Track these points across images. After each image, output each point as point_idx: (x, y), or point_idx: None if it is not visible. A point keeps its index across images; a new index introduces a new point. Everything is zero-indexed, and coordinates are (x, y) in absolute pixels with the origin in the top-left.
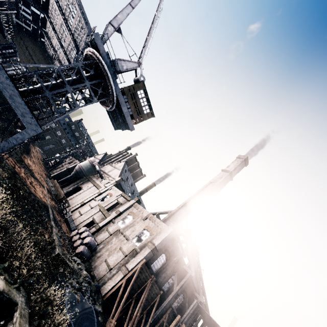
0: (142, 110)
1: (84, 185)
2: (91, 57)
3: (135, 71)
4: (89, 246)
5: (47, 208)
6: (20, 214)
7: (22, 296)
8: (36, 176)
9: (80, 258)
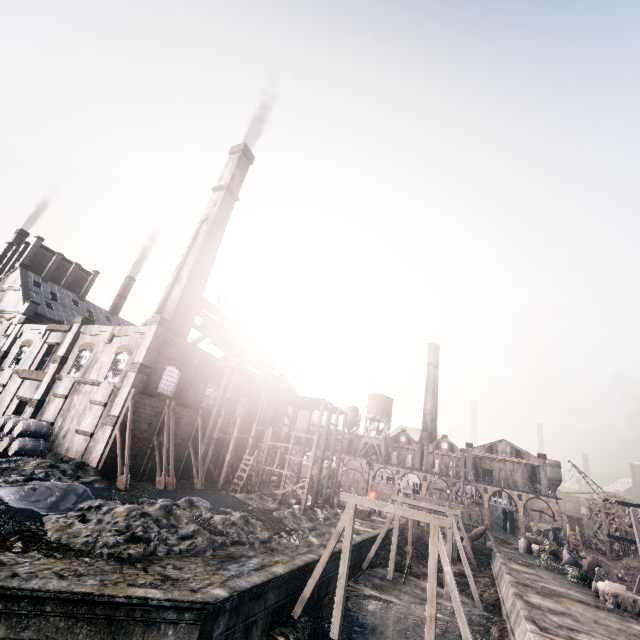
0: None
1: None
2: None
3: None
4: (31, 433)
5: None
6: None
7: None
8: None
9: (28, 456)
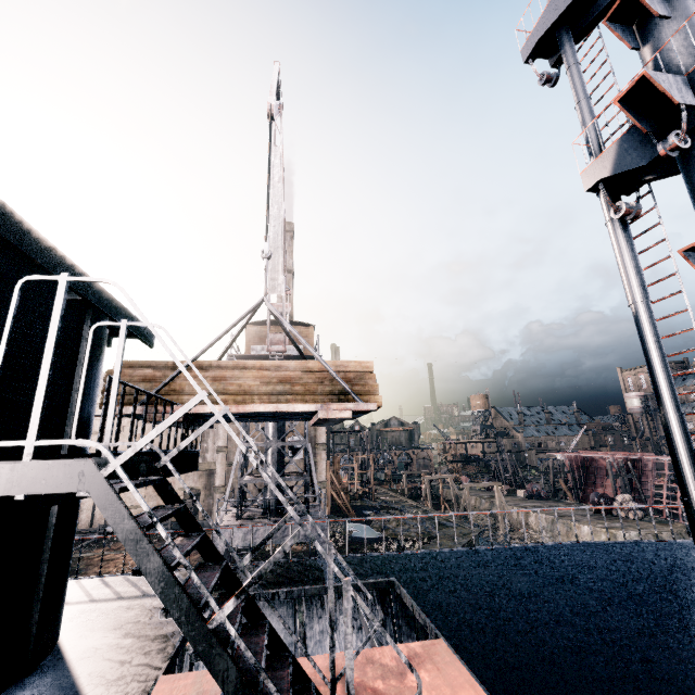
0: None
1: None
2: None
3: None
4: None
5: None
6: None
7: None
8: None
9: None
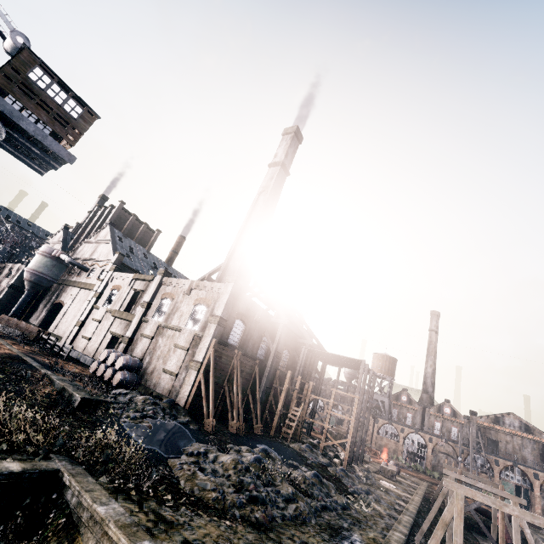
0: (66, 112)
1: (63, 297)
2: None
3: None
4: (128, 367)
5: (19, 358)
6: None
7: (60, 461)
8: None
9: (126, 388)
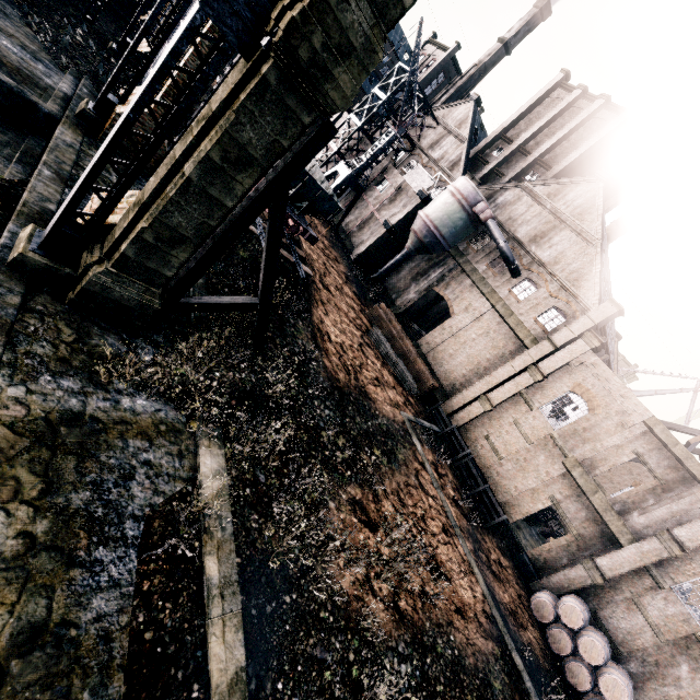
0: None
1: (451, 292)
2: None
3: None
4: None
5: (505, 650)
6: None
7: None
8: (377, 406)
9: None
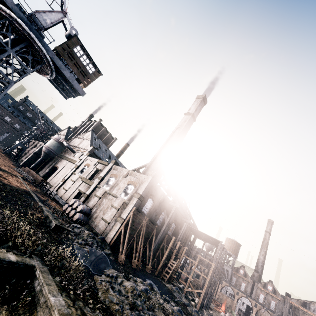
0: (87, 70)
1: (58, 164)
2: (1, 15)
3: (63, 24)
4: (83, 212)
5: (29, 193)
6: (2, 204)
7: (36, 261)
8: (3, 169)
9: (79, 223)
